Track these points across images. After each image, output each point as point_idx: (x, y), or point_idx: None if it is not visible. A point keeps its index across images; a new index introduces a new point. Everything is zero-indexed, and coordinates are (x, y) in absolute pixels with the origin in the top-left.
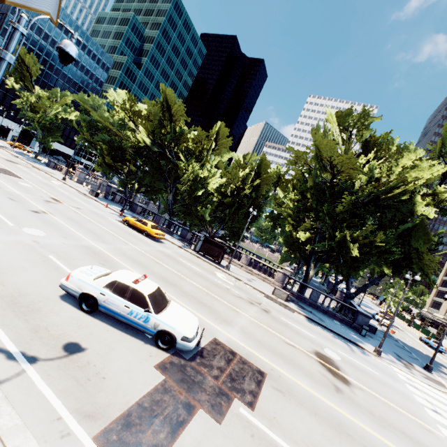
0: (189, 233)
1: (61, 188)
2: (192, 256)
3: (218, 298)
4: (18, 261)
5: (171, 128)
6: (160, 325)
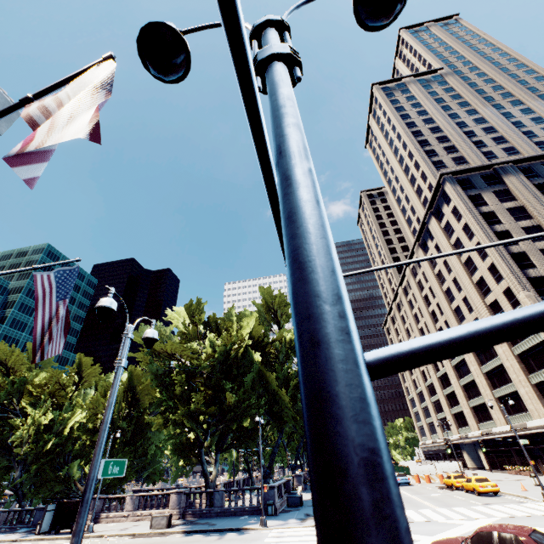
0: None
1: None
2: (28, 543)
3: None
4: None
5: (9, 382)
6: None
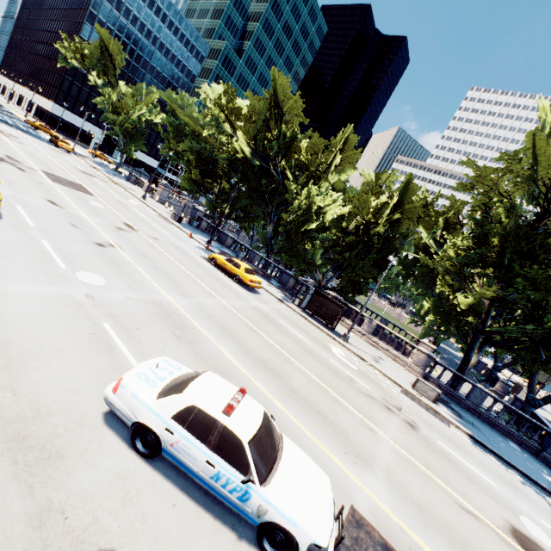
0: (292, 279)
1: (138, 209)
2: (296, 316)
3: (341, 401)
4: (54, 336)
5: (279, 132)
6: (270, 513)
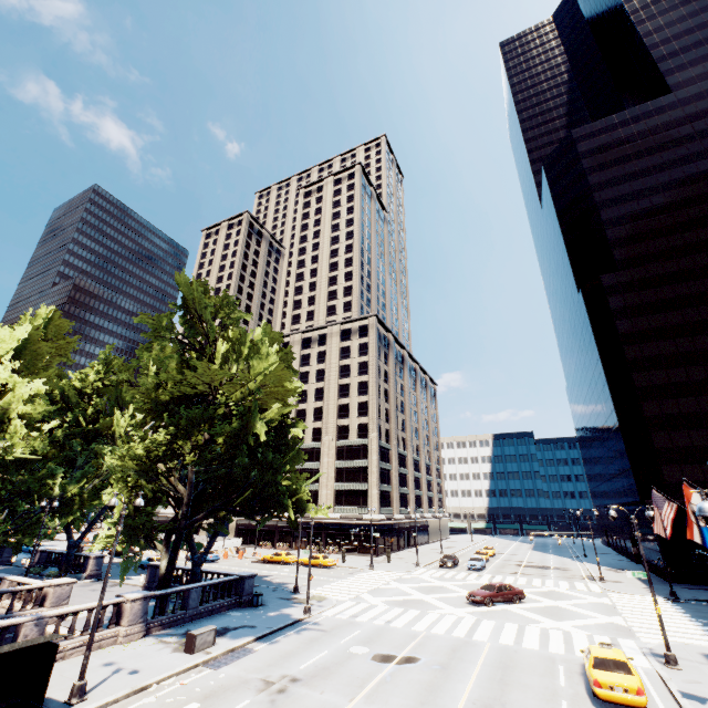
0: None
1: None
2: None
3: None
4: None
5: None
6: None
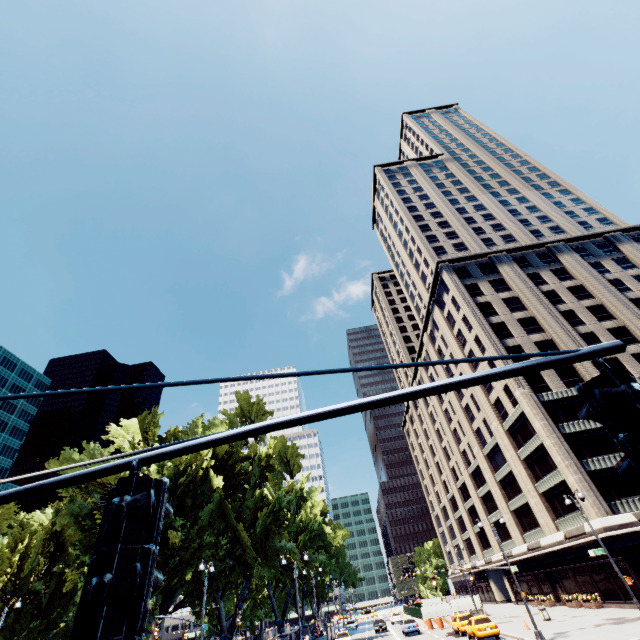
0: None
1: None
2: None
3: None
4: None
5: None
6: None
